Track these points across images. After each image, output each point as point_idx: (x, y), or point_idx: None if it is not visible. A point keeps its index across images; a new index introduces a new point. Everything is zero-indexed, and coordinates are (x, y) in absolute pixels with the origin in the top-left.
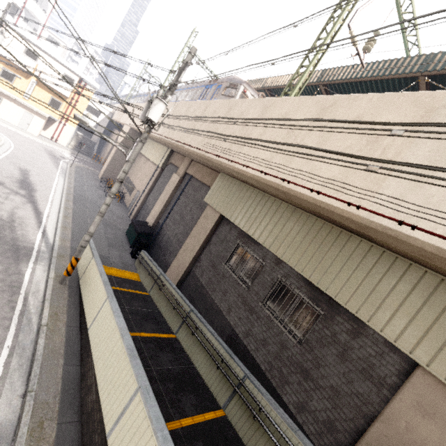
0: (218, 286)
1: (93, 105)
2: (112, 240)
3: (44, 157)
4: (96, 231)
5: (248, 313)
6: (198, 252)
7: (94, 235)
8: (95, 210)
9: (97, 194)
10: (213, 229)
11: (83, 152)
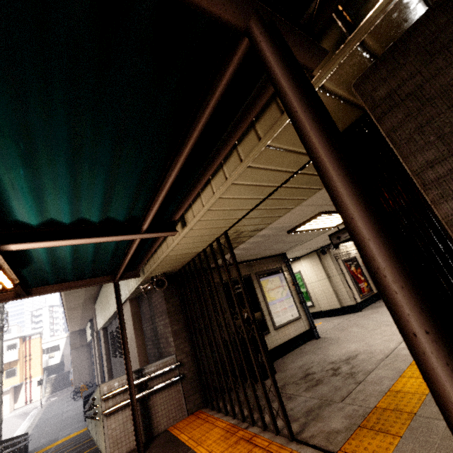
0: (117, 372)
1: (49, 345)
2: (68, 424)
3: (12, 422)
4: (52, 430)
5: (122, 368)
6: (108, 365)
7: (47, 434)
8: (57, 418)
9: (65, 406)
10: (106, 341)
11: (61, 388)
